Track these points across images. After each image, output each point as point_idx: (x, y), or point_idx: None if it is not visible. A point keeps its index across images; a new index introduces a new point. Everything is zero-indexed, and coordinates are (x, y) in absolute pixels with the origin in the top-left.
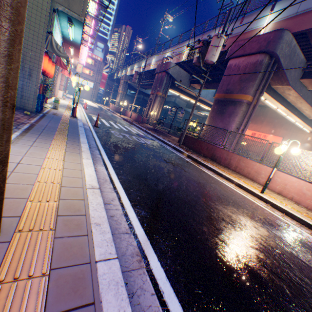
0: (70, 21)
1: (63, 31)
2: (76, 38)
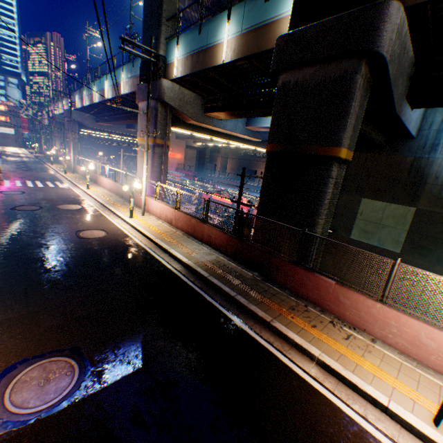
0: None
1: None
2: None
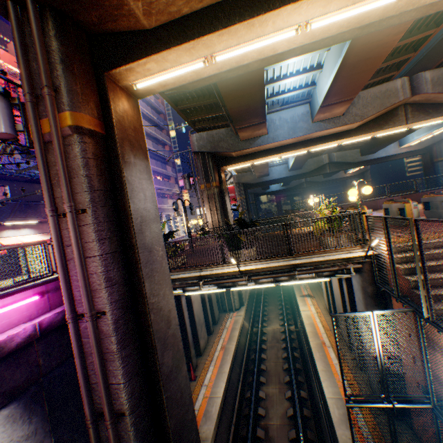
0: None
1: None
2: None
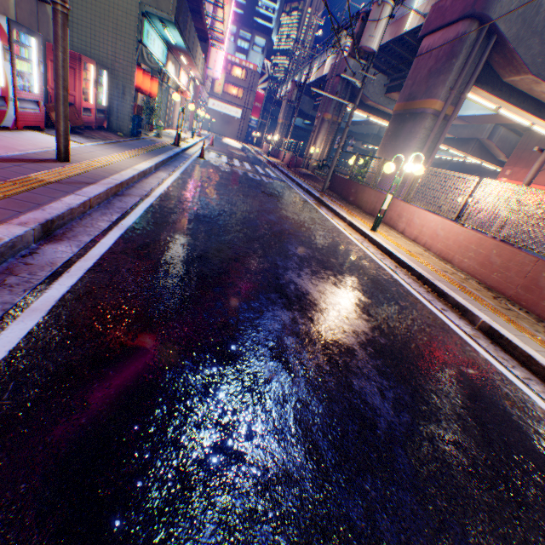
0: (163, 23)
1: (163, 35)
2: (179, 42)
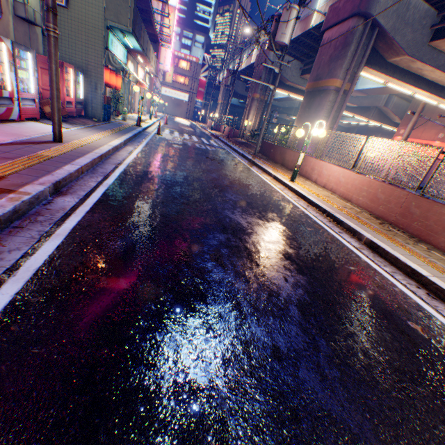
0: (123, 33)
1: (123, 42)
2: (136, 46)
